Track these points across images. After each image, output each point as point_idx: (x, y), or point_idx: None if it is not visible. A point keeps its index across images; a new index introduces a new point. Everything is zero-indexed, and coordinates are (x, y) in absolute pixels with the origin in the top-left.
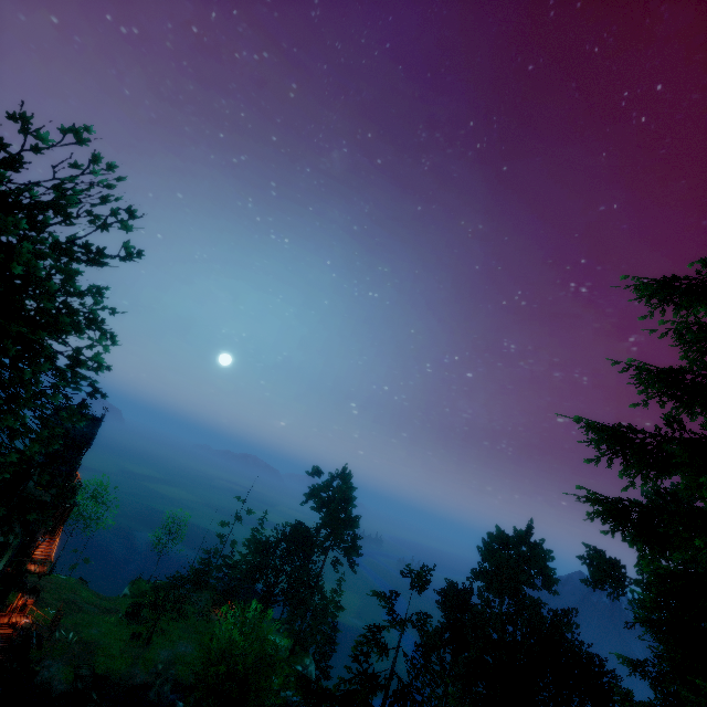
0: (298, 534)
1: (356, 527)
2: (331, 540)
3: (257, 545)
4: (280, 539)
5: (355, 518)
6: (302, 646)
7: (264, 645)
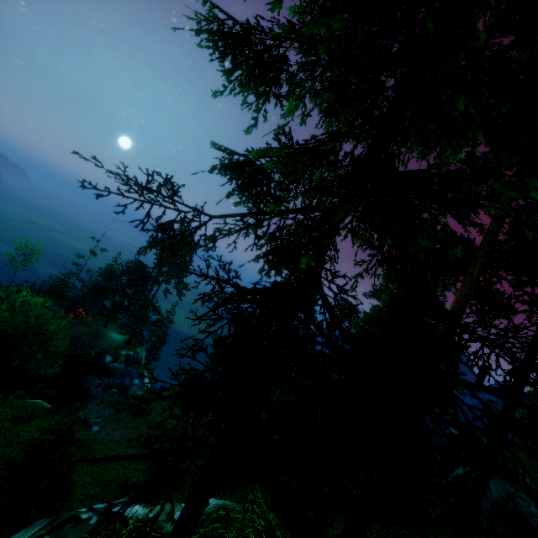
0: (137, 268)
1: (185, 270)
2: (165, 276)
3: (103, 272)
4: (123, 271)
5: (183, 262)
6: (137, 341)
7: (37, 322)
